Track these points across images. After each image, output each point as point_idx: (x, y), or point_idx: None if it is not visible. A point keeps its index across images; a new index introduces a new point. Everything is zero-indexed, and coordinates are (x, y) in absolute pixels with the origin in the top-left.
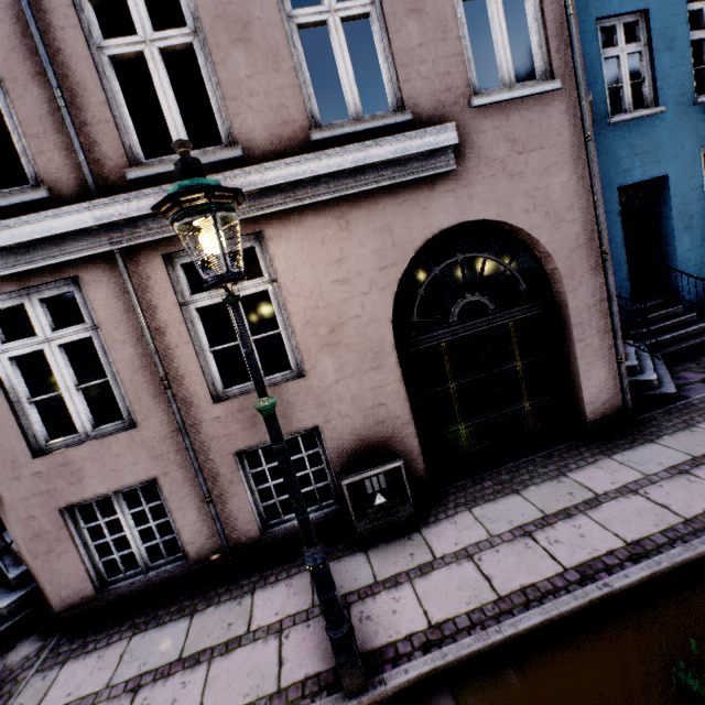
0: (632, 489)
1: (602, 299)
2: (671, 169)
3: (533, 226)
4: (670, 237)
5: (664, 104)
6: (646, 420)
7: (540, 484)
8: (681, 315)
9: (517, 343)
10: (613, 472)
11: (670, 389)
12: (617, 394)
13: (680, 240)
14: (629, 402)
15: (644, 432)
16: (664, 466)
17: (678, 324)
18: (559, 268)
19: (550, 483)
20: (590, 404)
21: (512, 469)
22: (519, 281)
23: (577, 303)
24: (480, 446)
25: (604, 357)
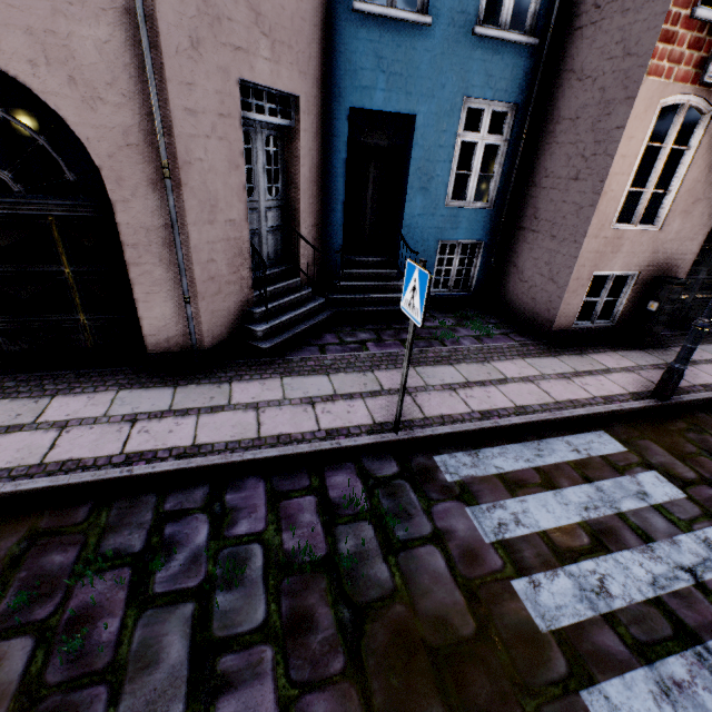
0: (67, 425)
1: (167, 224)
2: (423, 109)
3: (49, 90)
4: (405, 193)
5: (436, 14)
6: (215, 366)
7: (19, 399)
8: (391, 280)
9: (63, 245)
10: (91, 405)
11: (266, 344)
12: (188, 334)
13: (412, 200)
14: (204, 345)
15: (190, 376)
16: (133, 411)
17: (381, 288)
18: (98, 165)
19: (28, 400)
20: (152, 336)
21: (31, 379)
22: (62, 166)
23: (130, 219)
24: (16, 348)
25: (170, 291)
